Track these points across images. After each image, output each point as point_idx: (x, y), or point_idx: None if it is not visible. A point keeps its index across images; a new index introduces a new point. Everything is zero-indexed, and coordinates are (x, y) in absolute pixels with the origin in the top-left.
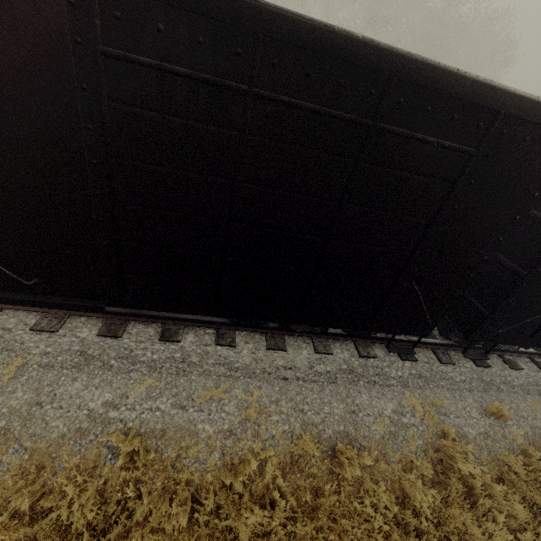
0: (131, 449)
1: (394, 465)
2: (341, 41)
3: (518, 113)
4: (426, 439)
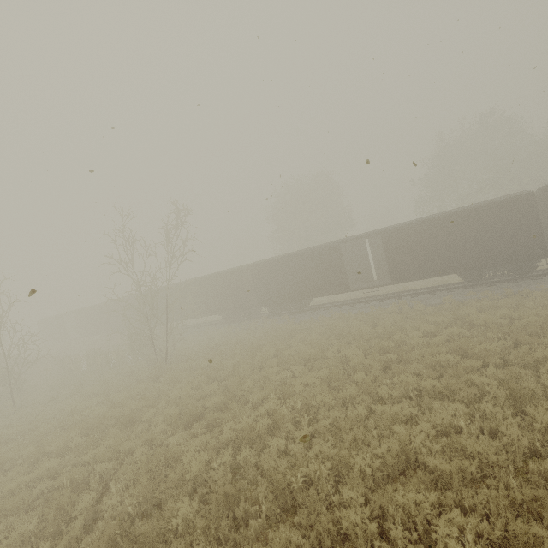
0: (452, 299)
1: None
2: (462, 211)
3: (508, 200)
4: None
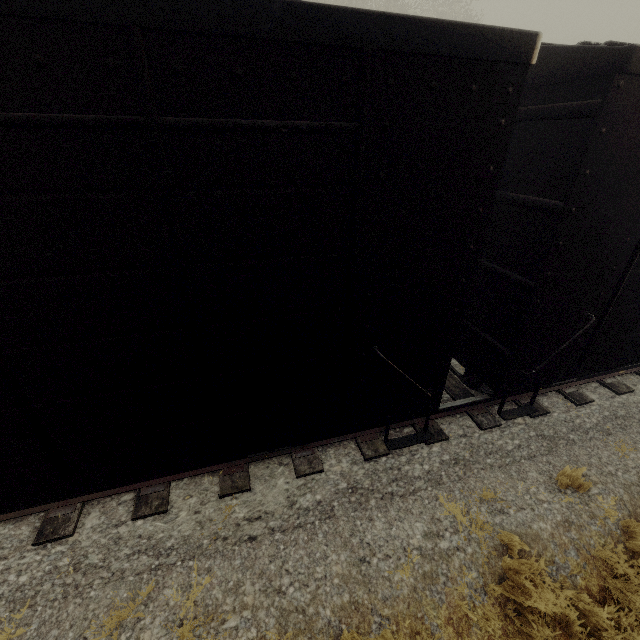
0: None
1: (439, 633)
2: None
3: (394, 45)
4: (481, 565)
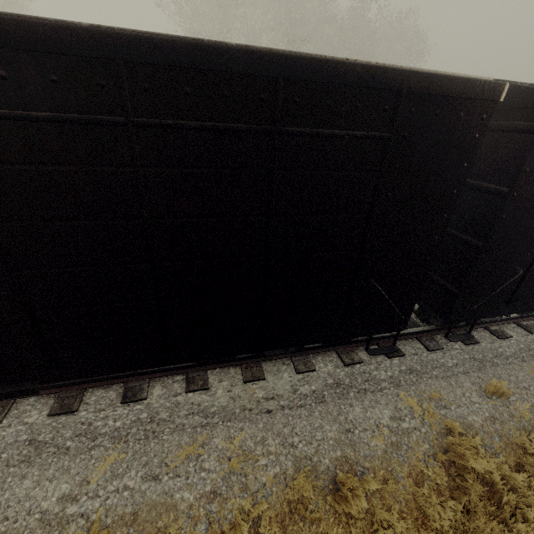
0: None
1: (404, 481)
2: (210, 52)
3: (420, 89)
4: (431, 440)
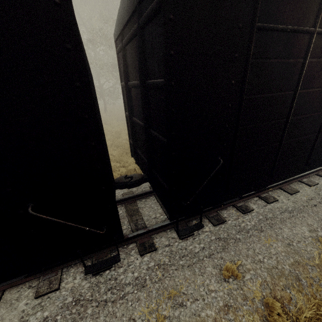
0: None
1: None
2: None
3: None
4: None
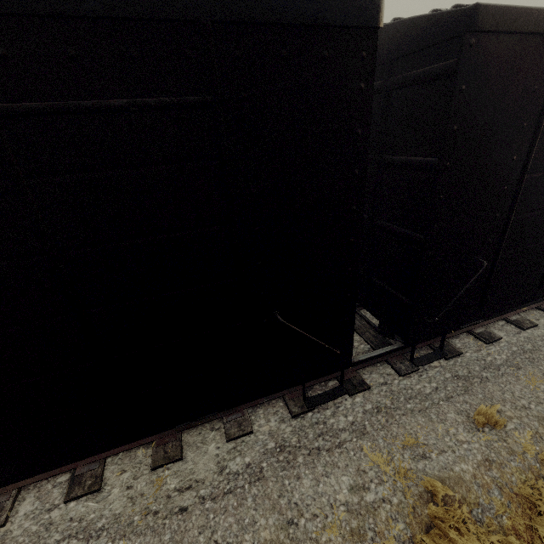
0: None
1: None
2: None
3: (234, 16)
4: (407, 515)
